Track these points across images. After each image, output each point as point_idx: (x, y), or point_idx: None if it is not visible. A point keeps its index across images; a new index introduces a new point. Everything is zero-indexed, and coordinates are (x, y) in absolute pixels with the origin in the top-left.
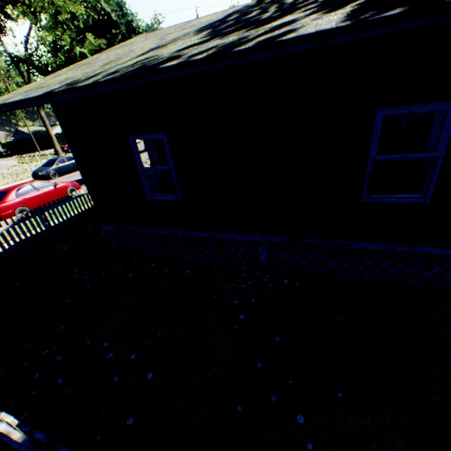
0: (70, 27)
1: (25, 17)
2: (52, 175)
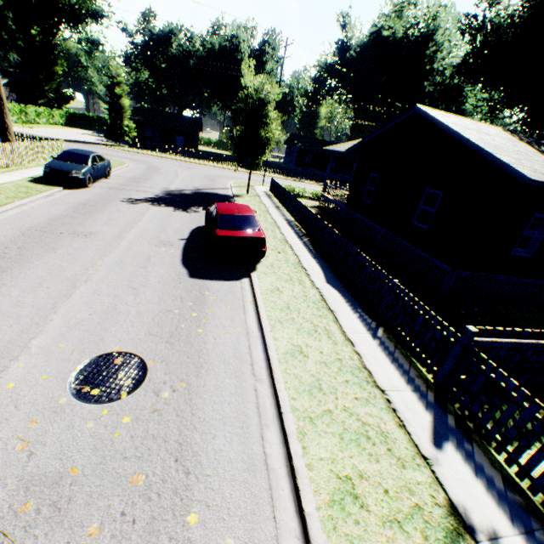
0: None
1: None
2: (87, 179)
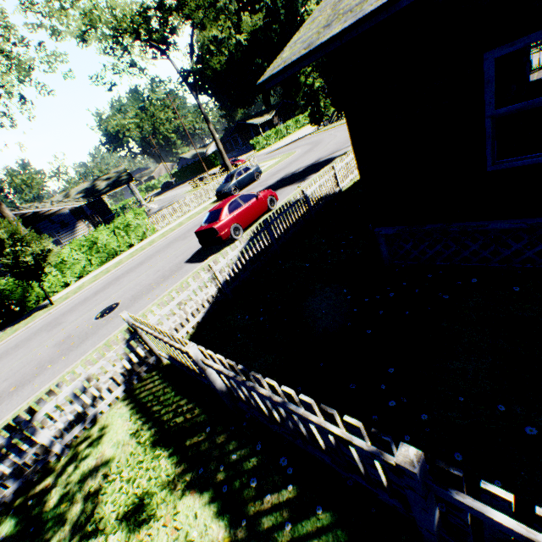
0: (230, 10)
1: (188, 19)
2: (233, 191)
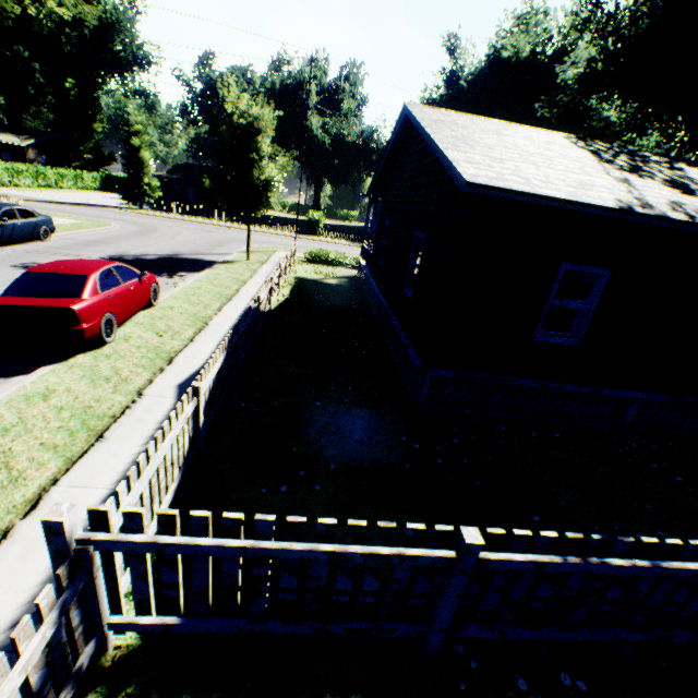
0: None
1: None
2: None
